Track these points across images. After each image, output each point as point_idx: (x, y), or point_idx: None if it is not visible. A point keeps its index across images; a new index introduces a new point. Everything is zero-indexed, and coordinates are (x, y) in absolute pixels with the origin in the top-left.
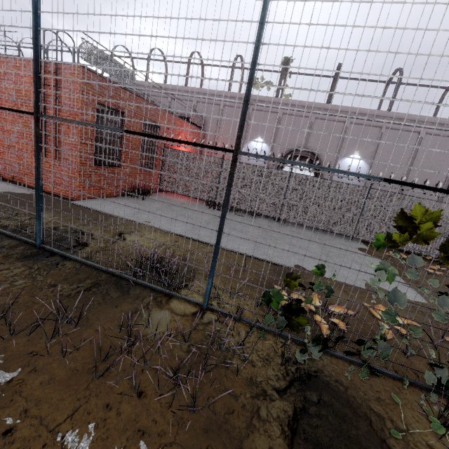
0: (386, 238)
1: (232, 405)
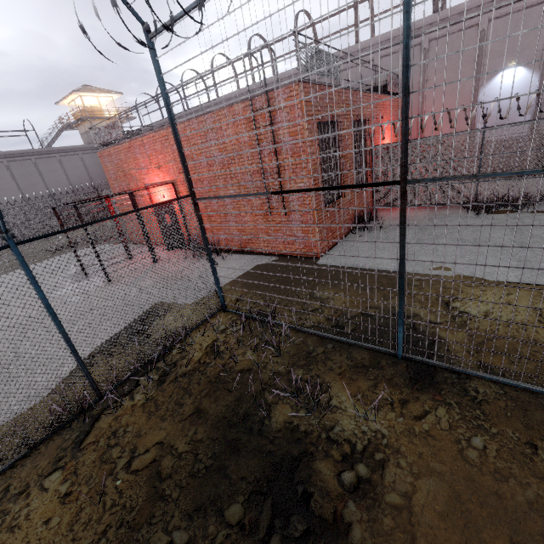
0: None
1: None
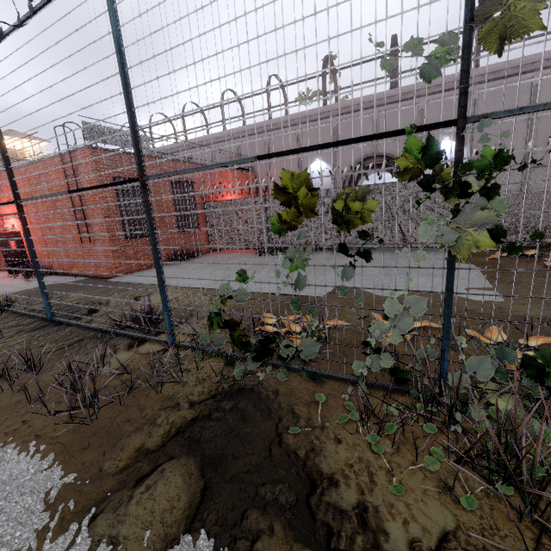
0: (278, 219)
1: (134, 415)
